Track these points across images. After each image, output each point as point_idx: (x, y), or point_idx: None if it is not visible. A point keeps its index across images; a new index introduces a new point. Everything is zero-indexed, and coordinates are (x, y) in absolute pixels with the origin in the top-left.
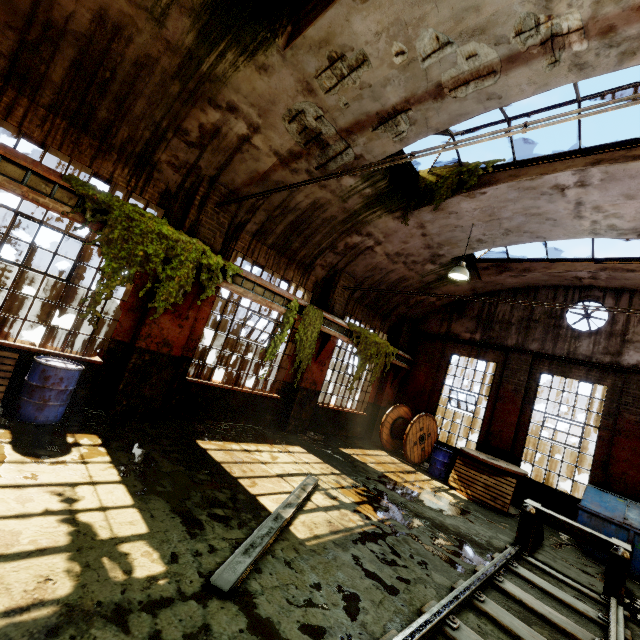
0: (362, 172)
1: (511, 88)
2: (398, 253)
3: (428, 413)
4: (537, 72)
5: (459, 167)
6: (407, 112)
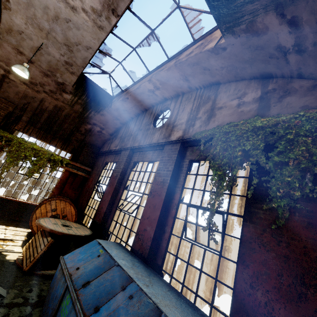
0: None
1: None
2: (32, 82)
3: (63, 198)
4: None
5: None
6: None
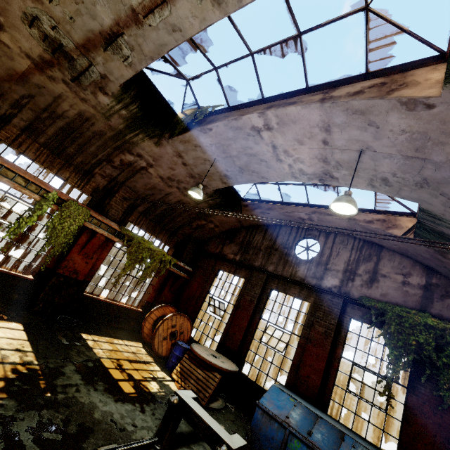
0: (113, 93)
1: (184, 20)
2: (170, 178)
3: (183, 313)
4: (193, 5)
5: (198, 109)
6: (123, 36)
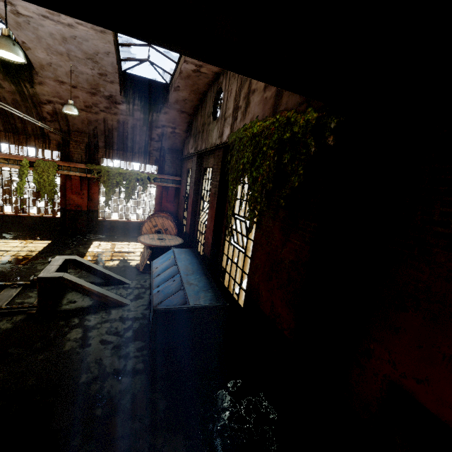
0: None
1: None
2: (87, 106)
3: (159, 215)
4: None
5: None
6: None
